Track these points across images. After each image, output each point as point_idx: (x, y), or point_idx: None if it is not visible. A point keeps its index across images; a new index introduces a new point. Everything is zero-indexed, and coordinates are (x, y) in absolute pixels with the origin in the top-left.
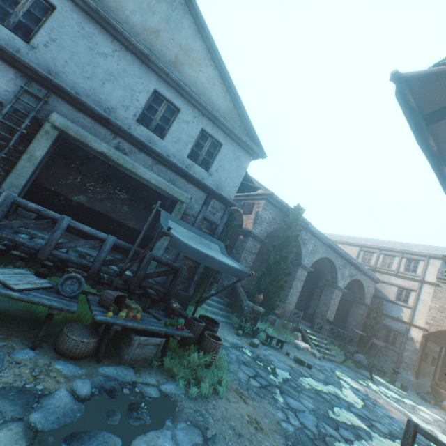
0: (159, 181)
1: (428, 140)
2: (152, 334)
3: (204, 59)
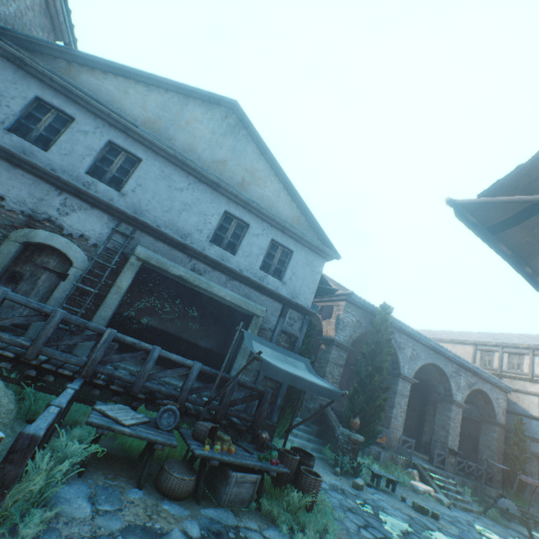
0: (234, 297)
1: (499, 246)
2: (244, 471)
3: (268, 176)
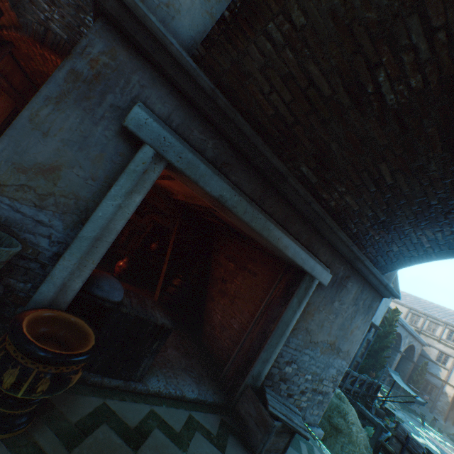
0: None
1: None
2: None
3: None
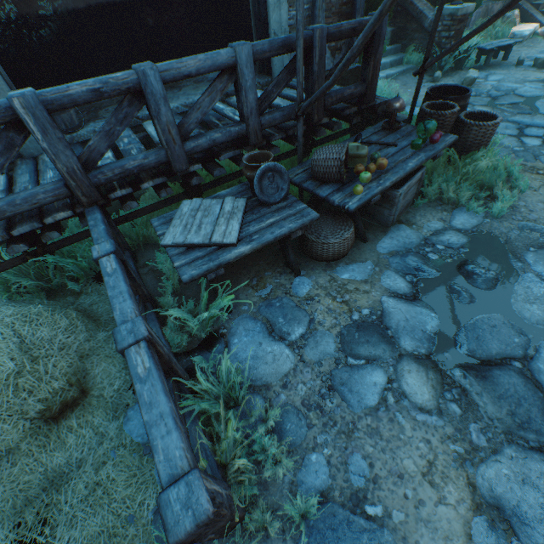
0: None
1: None
2: None
3: None
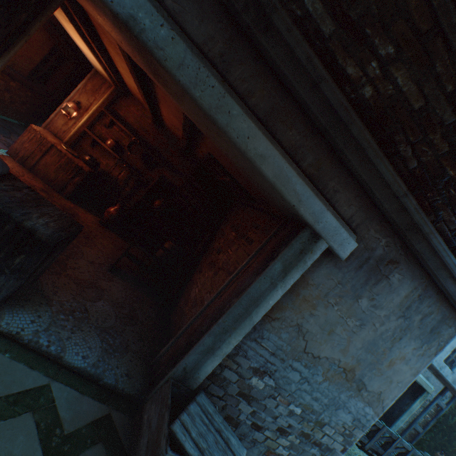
0: (421, 379)
1: None
2: None
3: None
